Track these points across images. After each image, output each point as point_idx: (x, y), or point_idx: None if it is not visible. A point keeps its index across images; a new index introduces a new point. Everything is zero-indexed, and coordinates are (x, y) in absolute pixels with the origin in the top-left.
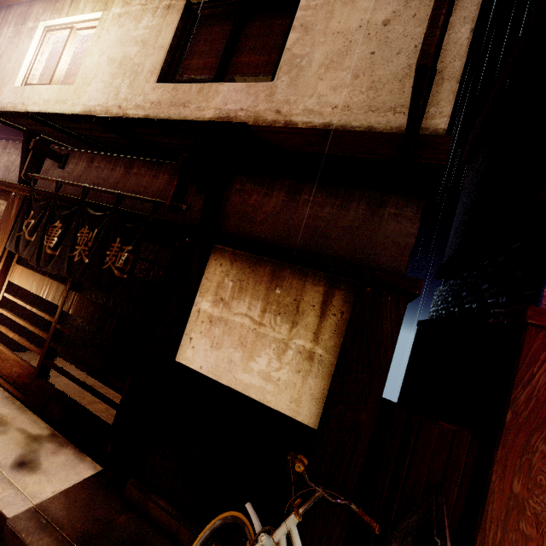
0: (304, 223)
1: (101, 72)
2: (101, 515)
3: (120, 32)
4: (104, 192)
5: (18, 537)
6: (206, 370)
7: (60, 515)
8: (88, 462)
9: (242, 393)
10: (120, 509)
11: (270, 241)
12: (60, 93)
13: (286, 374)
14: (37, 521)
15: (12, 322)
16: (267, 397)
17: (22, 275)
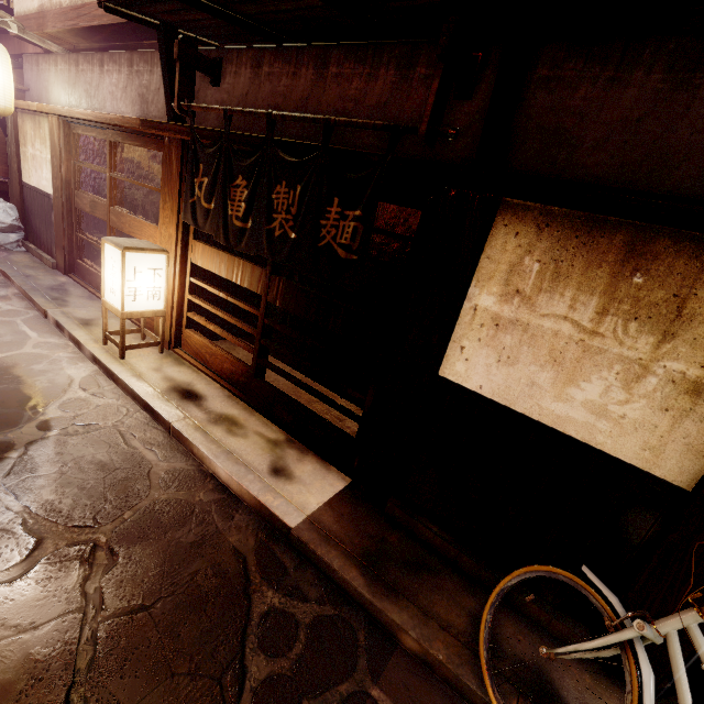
0: (703, 138)
1: None
2: (373, 532)
3: None
4: (301, 120)
5: (307, 547)
6: (488, 392)
7: (335, 529)
8: (335, 473)
9: (552, 428)
10: (388, 527)
11: (612, 181)
12: None
13: (638, 410)
14: (318, 533)
15: (202, 310)
16: (597, 438)
17: (205, 254)
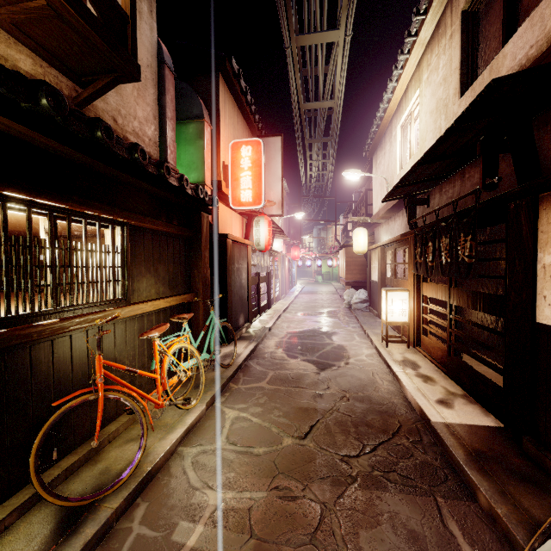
0: None
1: (428, 127)
2: (497, 449)
3: (430, 89)
4: (445, 206)
5: (436, 431)
6: None
7: (463, 434)
8: (491, 418)
9: None
10: (516, 455)
11: None
12: (414, 160)
13: None
14: (448, 430)
15: (435, 326)
16: None
17: (427, 288)
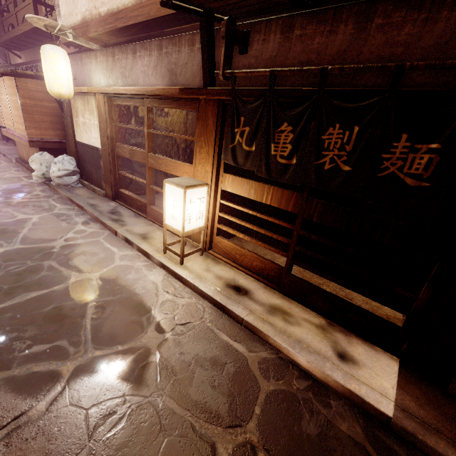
0: None
1: None
2: (453, 415)
3: None
4: (364, 70)
5: (414, 437)
6: None
7: (423, 415)
8: (381, 352)
9: None
10: None
11: None
12: None
13: None
14: (414, 421)
15: (221, 220)
16: None
17: (234, 183)
